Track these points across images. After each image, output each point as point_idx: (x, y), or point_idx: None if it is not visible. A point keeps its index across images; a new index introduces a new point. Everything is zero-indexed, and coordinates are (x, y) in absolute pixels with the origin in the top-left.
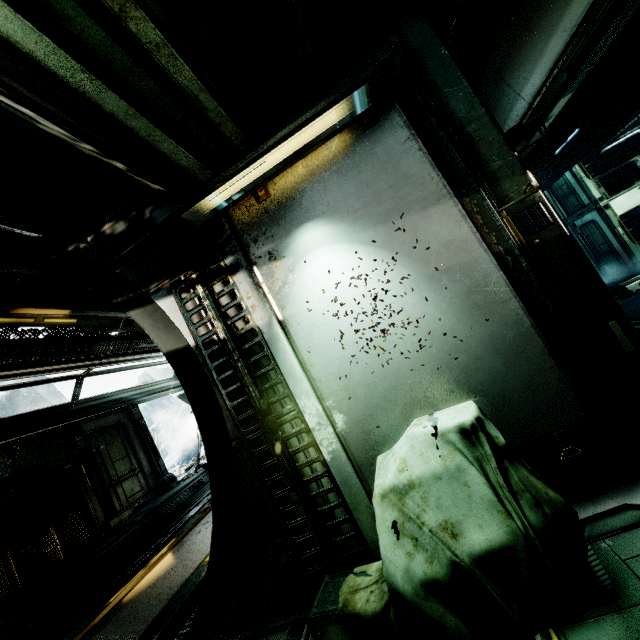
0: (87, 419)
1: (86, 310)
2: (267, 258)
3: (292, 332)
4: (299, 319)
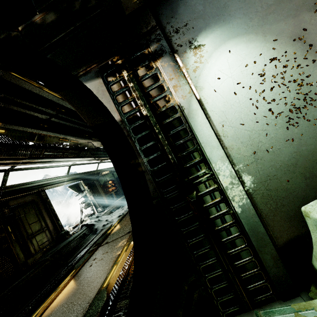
0: (12, 198)
1: (11, 124)
2: (187, 46)
3: (208, 109)
4: (215, 98)
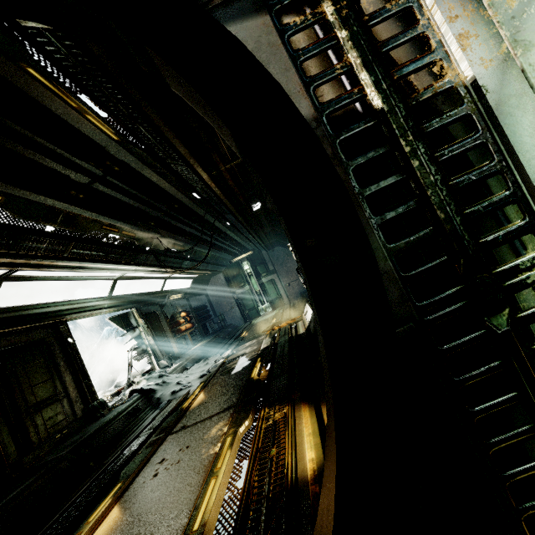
0: (2, 333)
1: (16, 186)
2: None
3: None
4: None
